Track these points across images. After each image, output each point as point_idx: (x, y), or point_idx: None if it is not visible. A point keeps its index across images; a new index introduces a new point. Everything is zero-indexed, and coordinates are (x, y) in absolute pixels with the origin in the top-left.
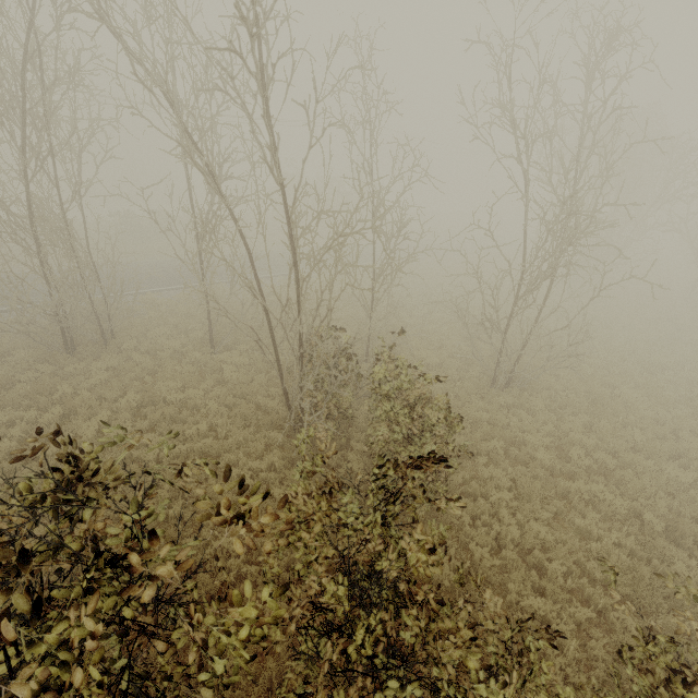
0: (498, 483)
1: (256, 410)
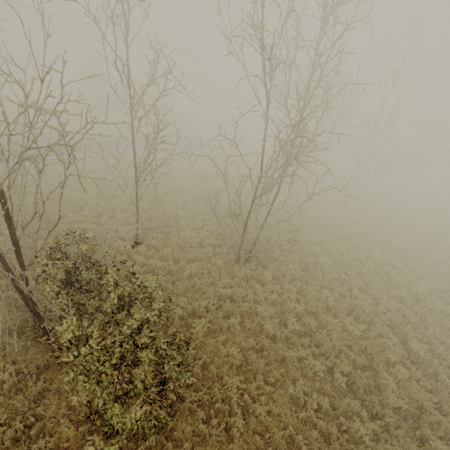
0: (233, 361)
1: (8, 306)
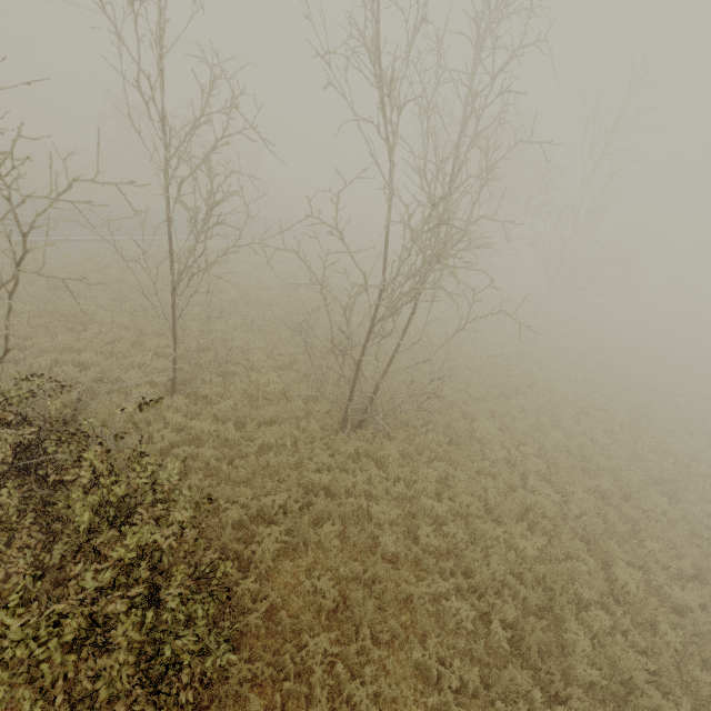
0: (323, 602)
1: None
